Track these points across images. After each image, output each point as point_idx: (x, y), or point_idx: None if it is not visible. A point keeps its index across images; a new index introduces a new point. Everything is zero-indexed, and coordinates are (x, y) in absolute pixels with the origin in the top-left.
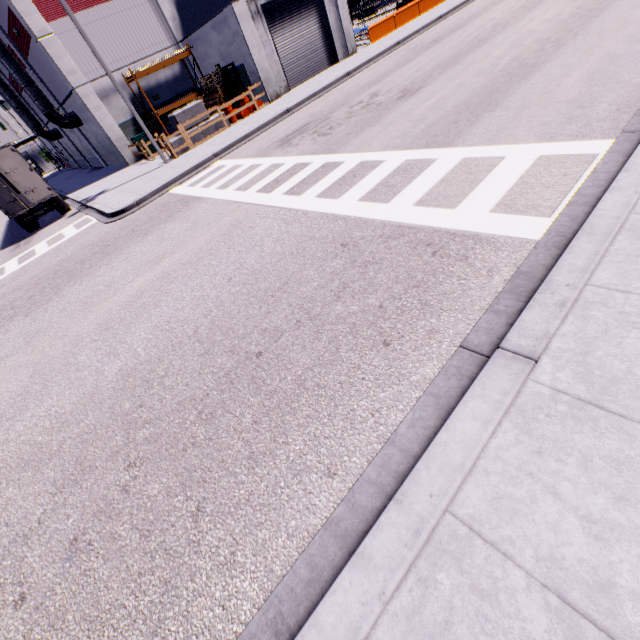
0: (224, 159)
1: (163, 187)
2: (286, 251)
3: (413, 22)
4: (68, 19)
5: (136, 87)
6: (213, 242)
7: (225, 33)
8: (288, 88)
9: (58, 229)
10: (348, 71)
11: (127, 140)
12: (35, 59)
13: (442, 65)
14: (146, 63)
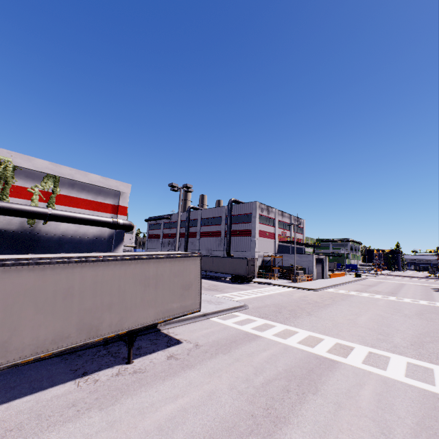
0: (332, 289)
1: (319, 288)
2: (423, 305)
3: (340, 278)
4: (260, 238)
5: (264, 258)
6: (391, 301)
7: (303, 259)
8: (315, 279)
9: (267, 286)
10: (343, 282)
11: (257, 270)
12: (234, 239)
13: (392, 291)
14: (268, 254)
